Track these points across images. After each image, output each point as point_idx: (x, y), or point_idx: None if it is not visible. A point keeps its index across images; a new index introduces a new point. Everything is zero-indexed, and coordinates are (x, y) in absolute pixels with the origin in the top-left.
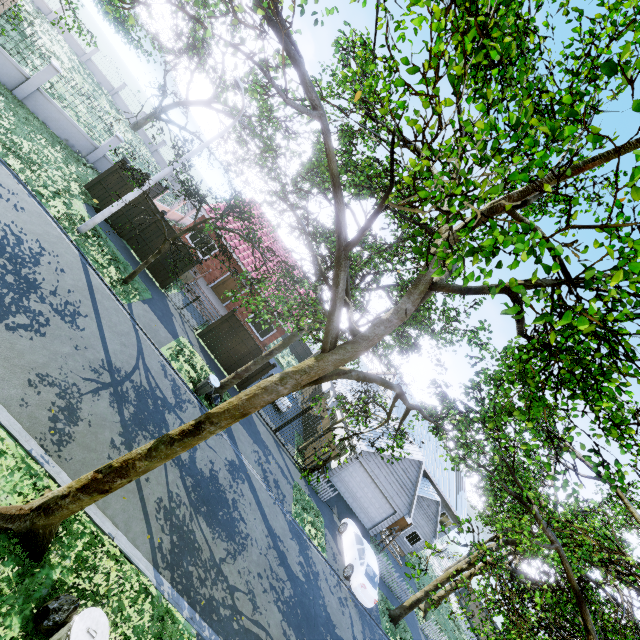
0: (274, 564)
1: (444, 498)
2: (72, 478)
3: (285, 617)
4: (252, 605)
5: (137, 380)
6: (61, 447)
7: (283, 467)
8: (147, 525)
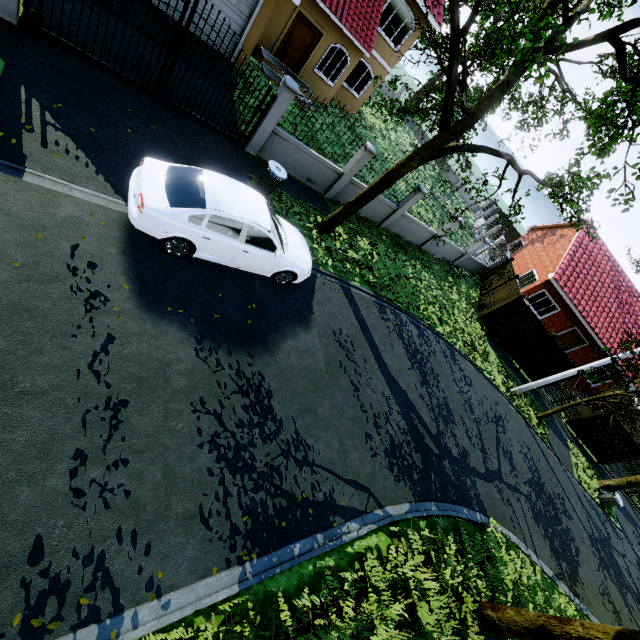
0: None
1: None
2: None
3: None
4: None
5: (595, 534)
6: None
7: None
8: None
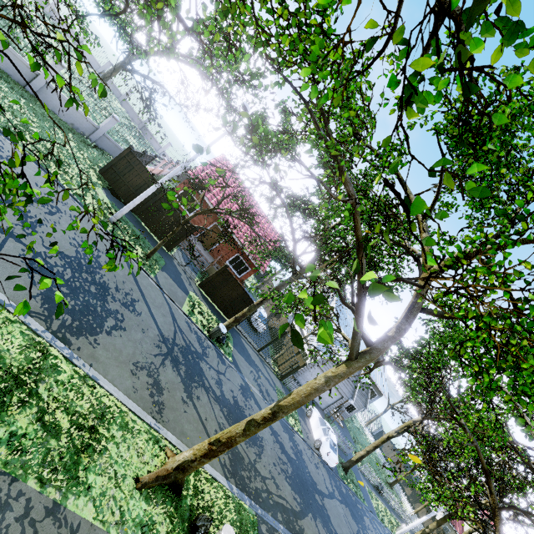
0: (279, 453)
1: (372, 379)
2: (173, 434)
3: (292, 487)
4: (275, 485)
5: (179, 342)
6: (161, 414)
7: (268, 378)
8: None
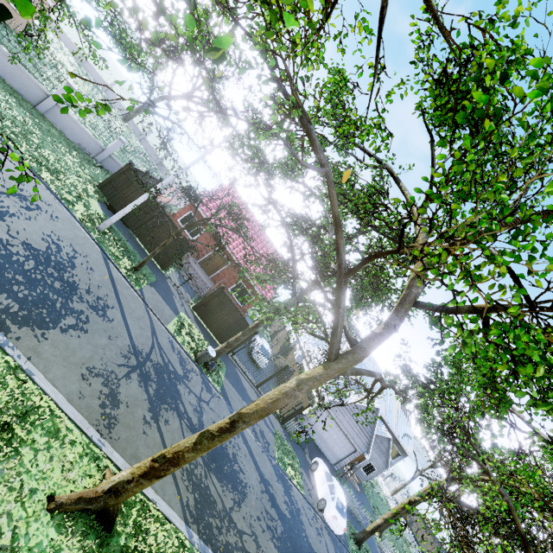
0: (267, 506)
1: (394, 434)
2: (121, 455)
3: (280, 552)
4: (256, 545)
5: (154, 359)
6: (111, 429)
7: (265, 418)
8: (176, 487)
